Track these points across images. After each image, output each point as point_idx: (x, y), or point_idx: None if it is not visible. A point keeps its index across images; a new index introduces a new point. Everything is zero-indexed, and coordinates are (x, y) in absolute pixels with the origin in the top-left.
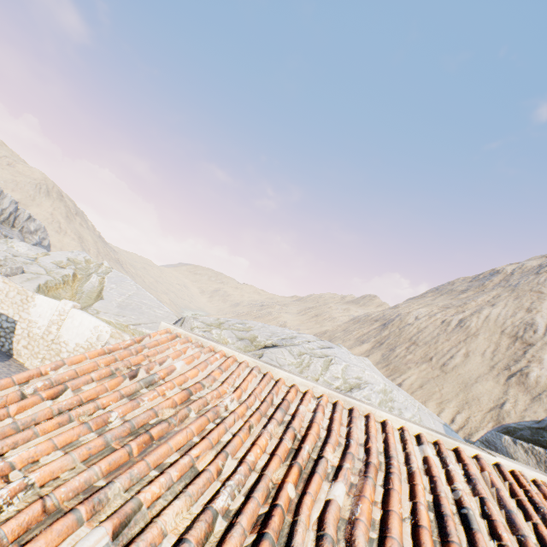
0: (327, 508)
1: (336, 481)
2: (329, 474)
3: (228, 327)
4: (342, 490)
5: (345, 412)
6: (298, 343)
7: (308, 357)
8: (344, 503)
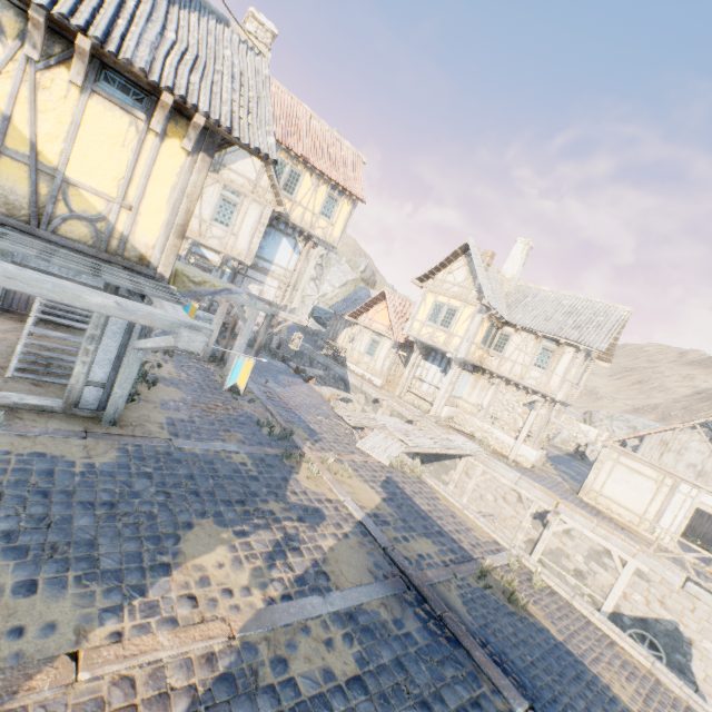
0: None
1: None
2: None
3: (616, 419)
4: None
5: None
6: None
7: None
8: None
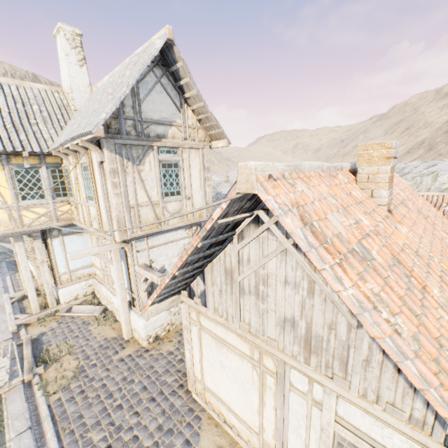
0: (444, 210)
1: (445, 207)
2: (443, 207)
3: None
4: (446, 208)
5: (446, 197)
6: (408, 171)
7: (419, 178)
8: (447, 209)
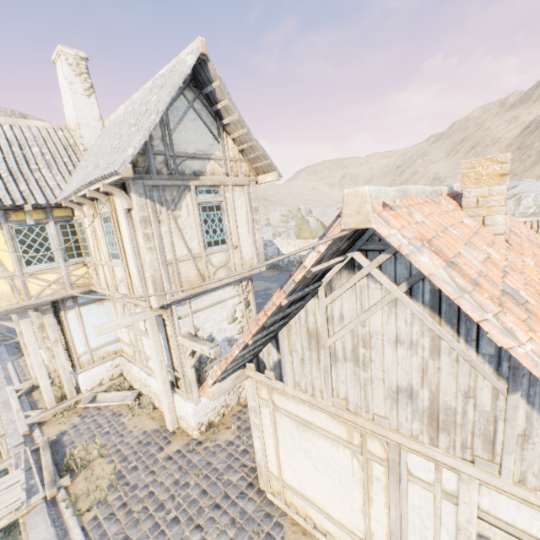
0: None
1: None
2: None
3: None
4: None
5: None
6: None
7: None
8: None
